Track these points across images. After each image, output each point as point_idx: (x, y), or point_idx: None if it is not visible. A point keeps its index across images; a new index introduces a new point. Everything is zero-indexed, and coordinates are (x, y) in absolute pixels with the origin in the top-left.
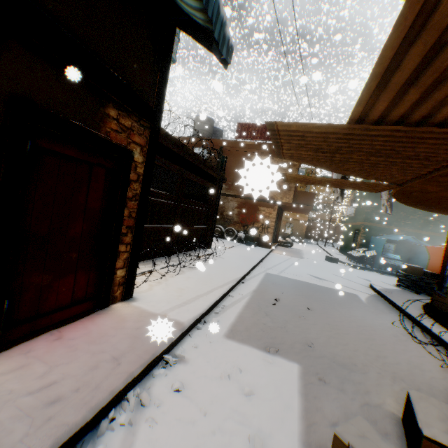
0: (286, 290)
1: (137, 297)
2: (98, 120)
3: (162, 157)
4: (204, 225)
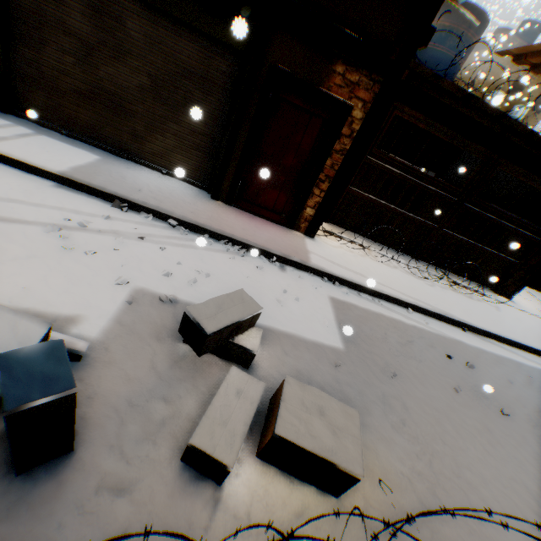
0: (527, 392)
1: (316, 240)
2: (323, 77)
3: (451, 129)
4: (511, 258)
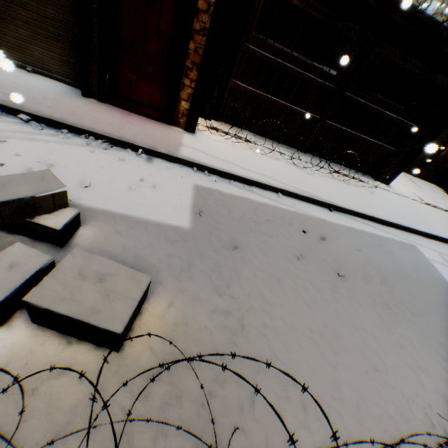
0: (373, 258)
1: (197, 135)
2: None
3: (327, 6)
4: (390, 146)
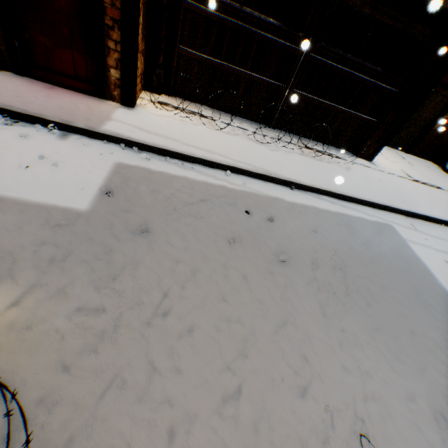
0: (333, 240)
1: (136, 110)
2: None
3: None
4: (369, 116)
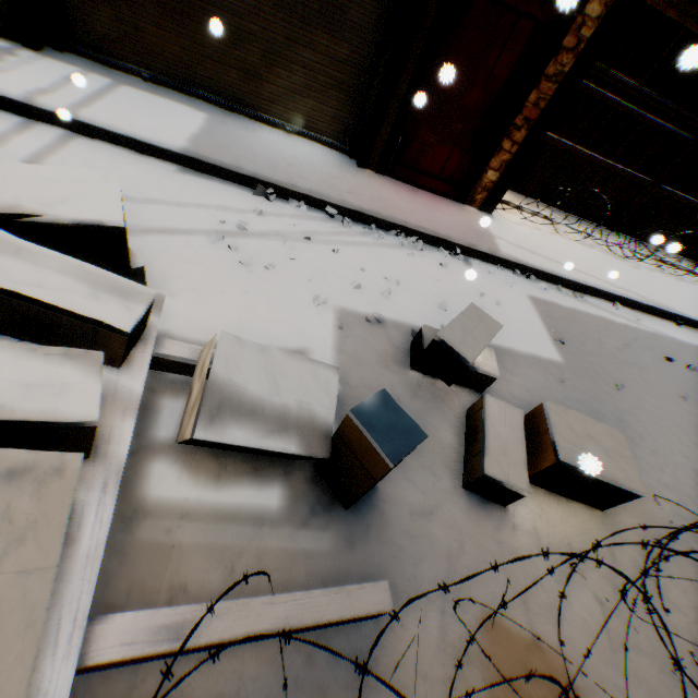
0: None
1: (495, 217)
2: None
3: None
4: None
